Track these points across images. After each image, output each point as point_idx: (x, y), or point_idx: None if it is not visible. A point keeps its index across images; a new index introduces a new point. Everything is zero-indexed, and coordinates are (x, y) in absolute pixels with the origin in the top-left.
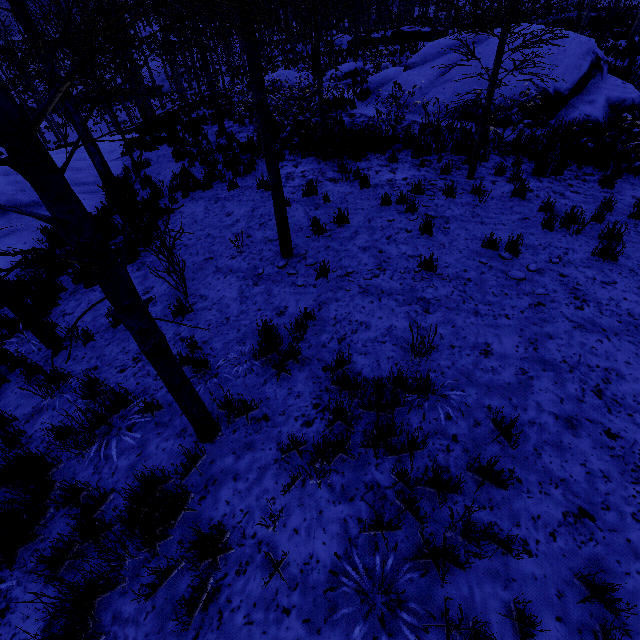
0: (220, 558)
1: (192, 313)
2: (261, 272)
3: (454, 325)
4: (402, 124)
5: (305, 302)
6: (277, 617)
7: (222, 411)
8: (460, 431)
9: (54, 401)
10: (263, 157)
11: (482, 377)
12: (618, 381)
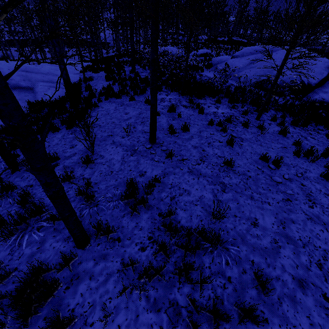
0: None
1: (93, 164)
2: (136, 149)
3: (238, 203)
4: (226, 84)
5: (156, 171)
6: None
7: (94, 229)
8: (233, 275)
9: (2, 201)
10: None
11: (250, 240)
12: None
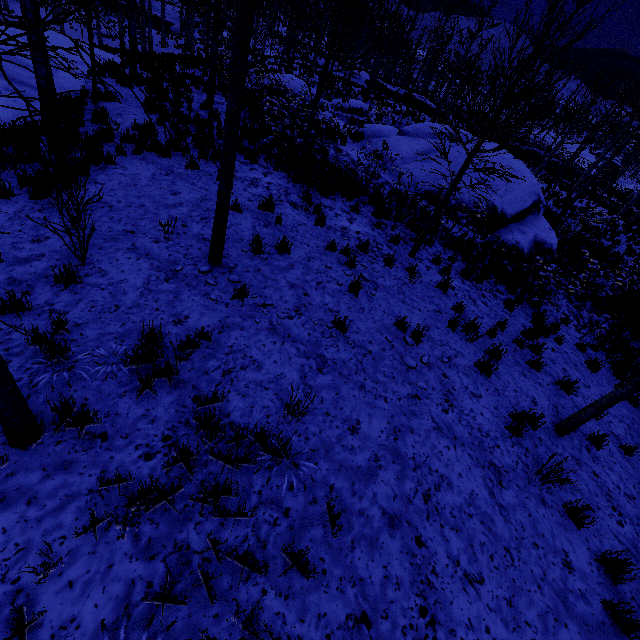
0: None
1: (80, 285)
2: (179, 269)
3: (338, 393)
4: (377, 180)
5: (209, 319)
6: None
7: (56, 414)
8: (295, 505)
9: None
10: (238, 150)
11: (339, 454)
12: (446, 490)
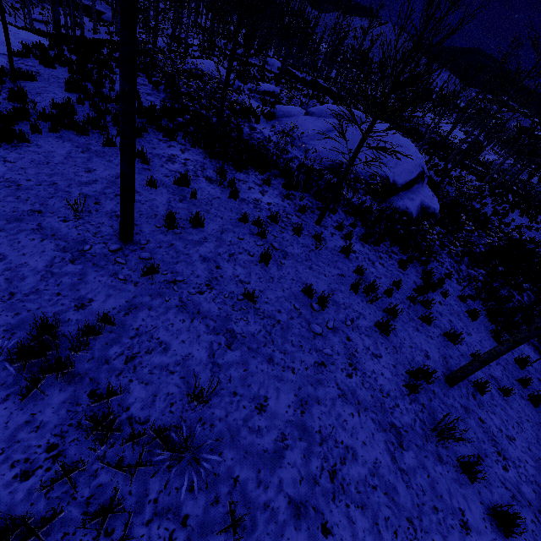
0: None
1: None
2: (87, 249)
3: (246, 369)
4: (287, 155)
5: (116, 300)
6: None
7: None
8: (195, 510)
9: None
10: (157, 129)
11: (246, 438)
12: (351, 462)
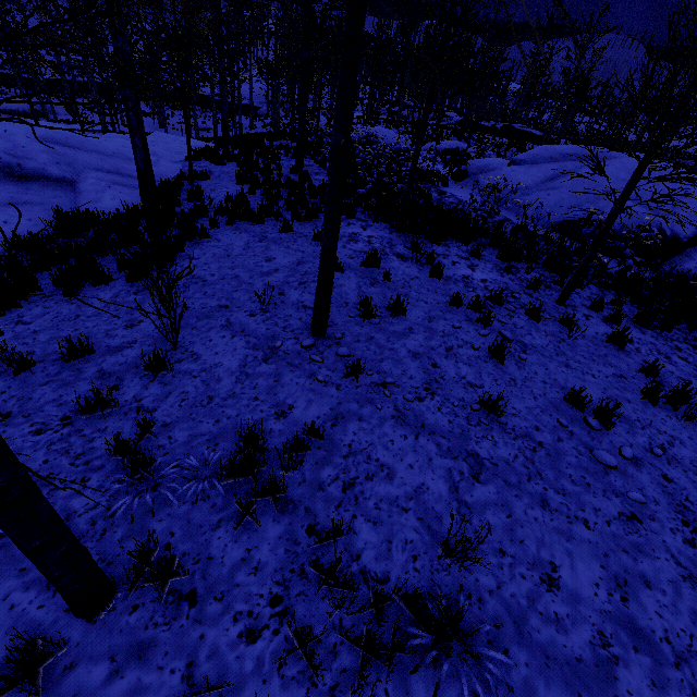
0: None
1: (171, 374)
2: (278, 345)
3: (510, 514)
4: (494, 218)
5: (318, 407)
6: None
7: (134, 558)
8: None
9: None
10: None
11: (539, 630)
12: None
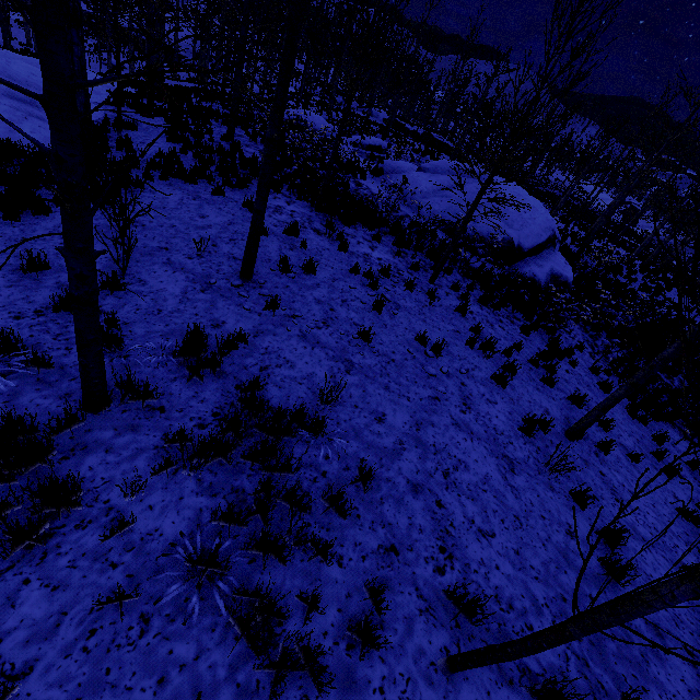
0: (63, 511)
1: (123, 292)
2: (213, 282)
3: (365, 390)
4: (398, 213)
5: (245, 325)
6: (103, 568)
7: (119, 390)
8: (331, 470)
9: None
10: None
11: (368, 436)
12: (464, 471)
